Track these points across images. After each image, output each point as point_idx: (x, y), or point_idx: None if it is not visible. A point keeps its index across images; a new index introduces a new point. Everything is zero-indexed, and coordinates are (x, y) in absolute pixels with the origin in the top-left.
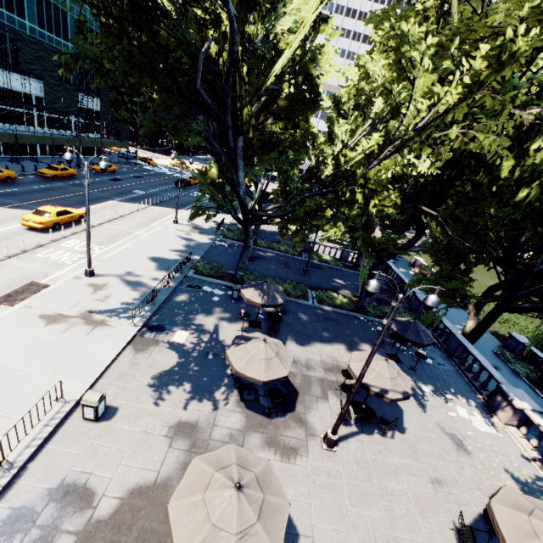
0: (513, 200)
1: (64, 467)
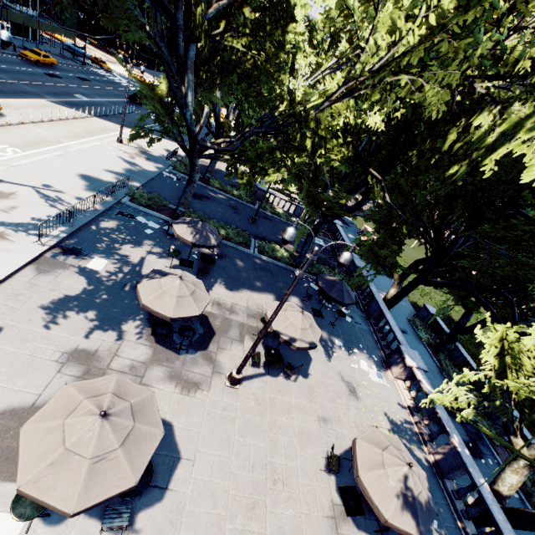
0: (448, 174)
1: None
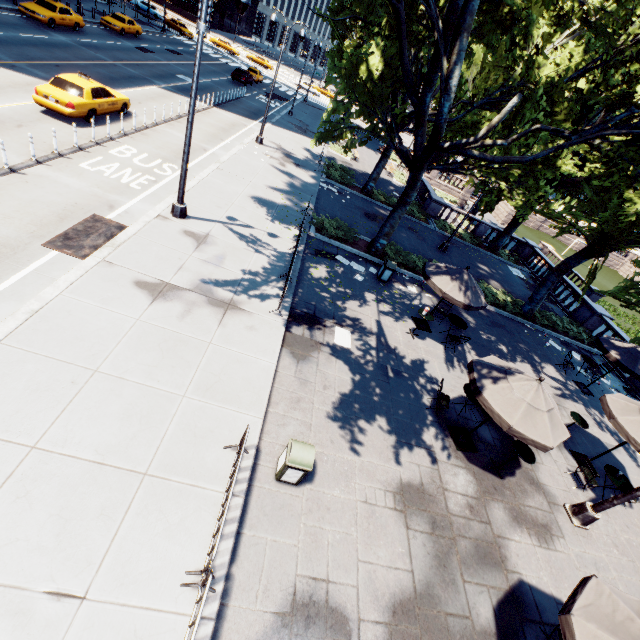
0: None
1: (285, 572)
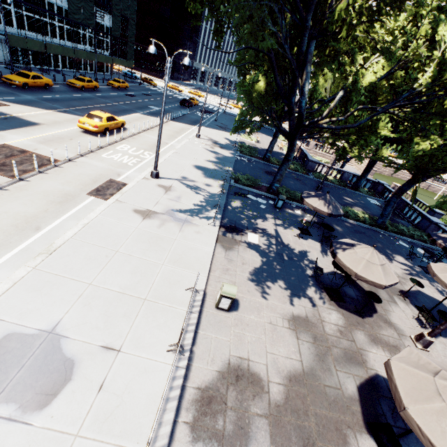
0: None
1: (223, 353)
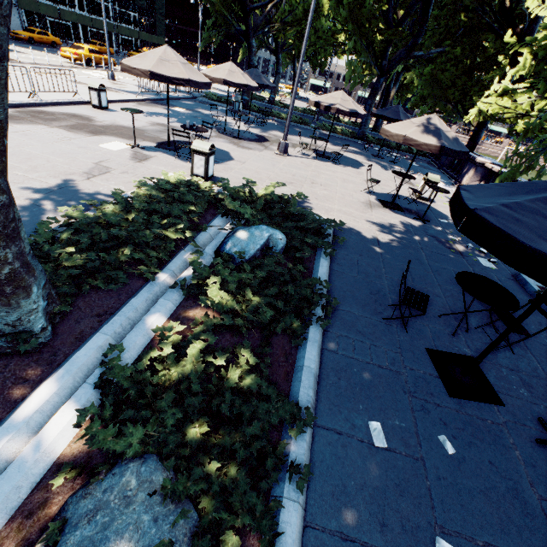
0: None
1: (75, 112)
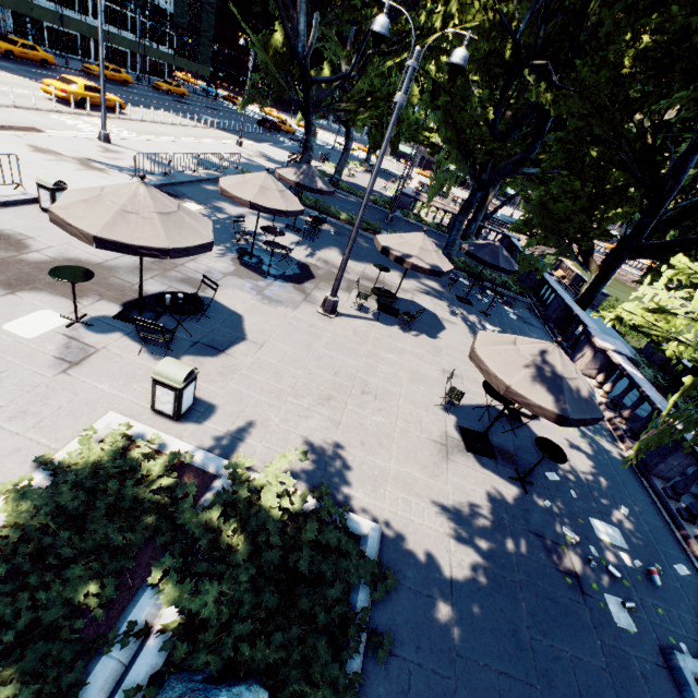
0: None
1: (3, 226)
